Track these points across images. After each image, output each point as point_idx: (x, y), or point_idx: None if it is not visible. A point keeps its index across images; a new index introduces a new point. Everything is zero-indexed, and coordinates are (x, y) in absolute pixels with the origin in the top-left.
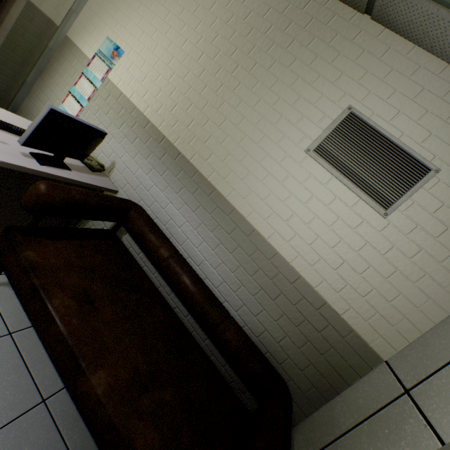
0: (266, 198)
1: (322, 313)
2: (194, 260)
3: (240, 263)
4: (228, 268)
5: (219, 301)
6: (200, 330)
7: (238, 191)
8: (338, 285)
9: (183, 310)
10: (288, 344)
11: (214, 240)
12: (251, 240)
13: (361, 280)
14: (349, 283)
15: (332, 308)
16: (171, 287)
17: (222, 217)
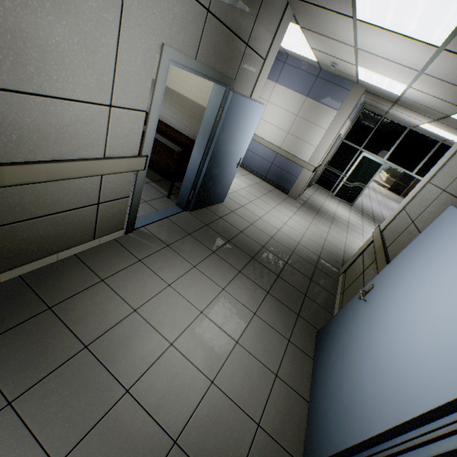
0: (178, 77)
1: None
2: (165, 120)
3: (179, 111)
4: (176, 116)
5: (178, 131)
6: (177, 147)
7: (168, 80)
8: None
9: (169, 143)
10: None
11: (168, 107)
12: (179, 99)
13: None
14: None
15: None
16: (159, 133)
17: (167, 95)
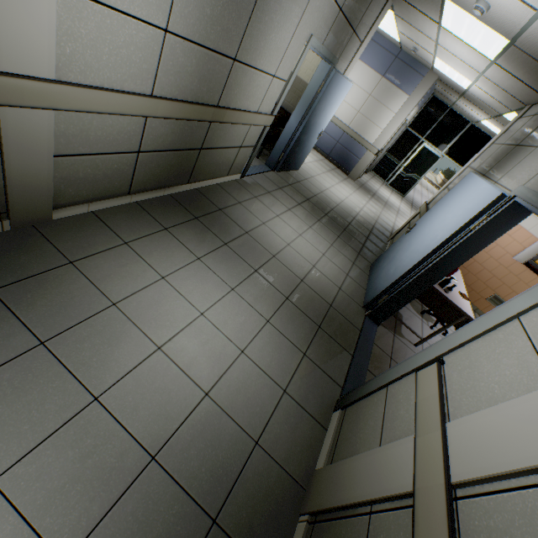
0: None
1: (301, 85)
2: None
3: None
4: None
5: None
6: None
7: None
8: (305, 71)
9: None
10: (293, 103)
11: None
12: None
13: (311, 66)
14: (308, 69)
15: (304, 81)
16: None
17: None
